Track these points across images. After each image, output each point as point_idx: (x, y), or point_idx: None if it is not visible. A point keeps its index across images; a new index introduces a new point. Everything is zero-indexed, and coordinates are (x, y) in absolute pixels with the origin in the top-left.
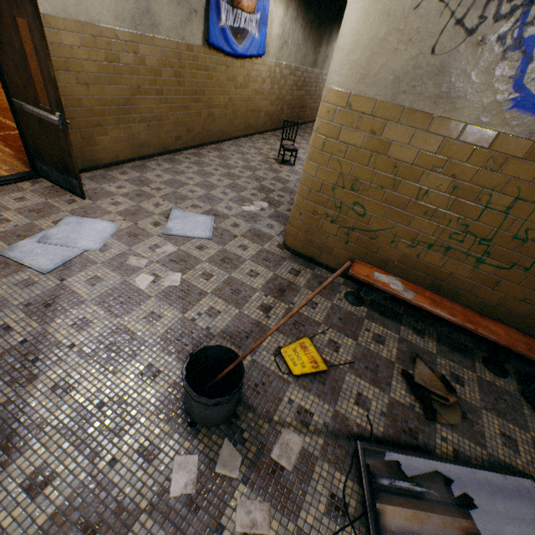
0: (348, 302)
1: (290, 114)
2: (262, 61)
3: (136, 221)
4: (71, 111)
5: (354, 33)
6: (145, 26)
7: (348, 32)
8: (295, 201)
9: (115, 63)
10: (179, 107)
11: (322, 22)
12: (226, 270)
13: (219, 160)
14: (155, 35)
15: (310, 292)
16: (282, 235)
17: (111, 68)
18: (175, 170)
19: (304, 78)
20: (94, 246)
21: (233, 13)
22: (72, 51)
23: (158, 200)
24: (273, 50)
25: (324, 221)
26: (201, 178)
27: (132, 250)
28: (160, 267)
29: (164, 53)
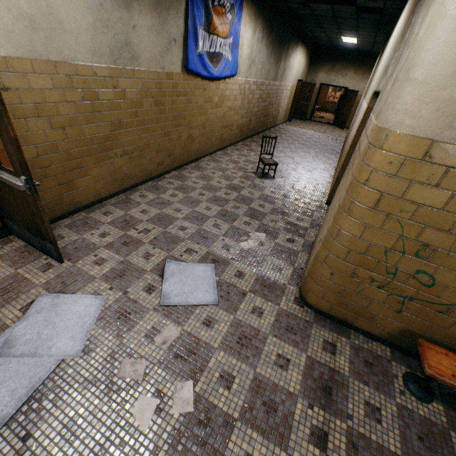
0: (414, 396)
1: (256, 124)
2: (234, 80)
3: (125, 287)
4: (45, 159)
5: (450, 60)
6: (124, 59)
7: (438, 58)
8: (322, 257)
9: (94, 101)
10: (160, 134)
11: (281, 40)
12: (248, 361)
13: (202, 181)
14: (135, 67)
15: (362, 386)
16: (294, 281)
17: (89, 106)
18: (161, 201)
19: (267, 90)
20: (74, 347)
21: (209, 39)
22: (43, 94)
23: (147, 247)
24: (243, 69)
25: (367, 285)
26: (188, 208)
27: (124, 344)
28: (162, 373)
29: (144, 84)
